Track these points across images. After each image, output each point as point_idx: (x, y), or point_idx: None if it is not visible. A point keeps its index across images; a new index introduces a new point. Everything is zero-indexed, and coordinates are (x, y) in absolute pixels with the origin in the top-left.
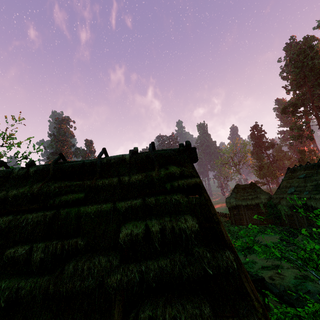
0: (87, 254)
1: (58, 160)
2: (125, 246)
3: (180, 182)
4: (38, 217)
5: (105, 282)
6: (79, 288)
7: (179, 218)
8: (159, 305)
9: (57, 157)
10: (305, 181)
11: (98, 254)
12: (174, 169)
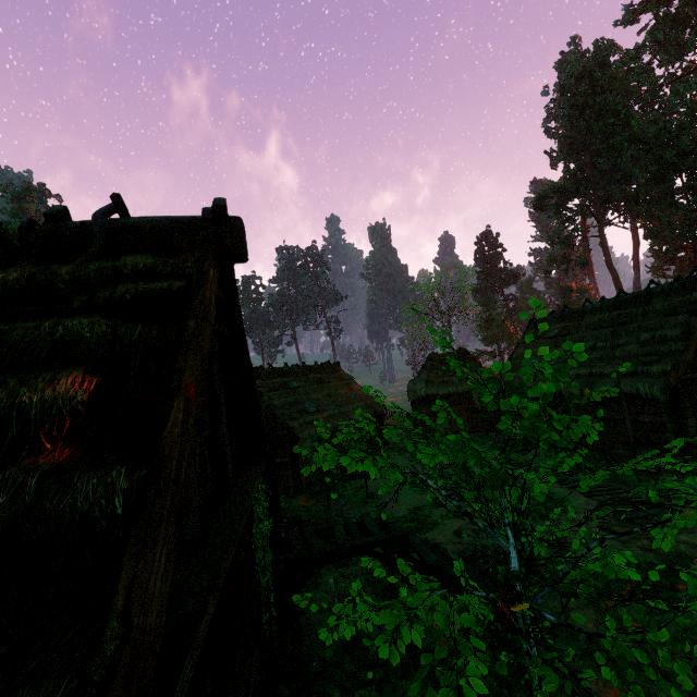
0: None
1: None
2: None
3: (122, 287)
4: None
5: None
6: None
7: (35, 378)
8: None
9: None
10: (557, 343)
11: None
12: (134, 259)
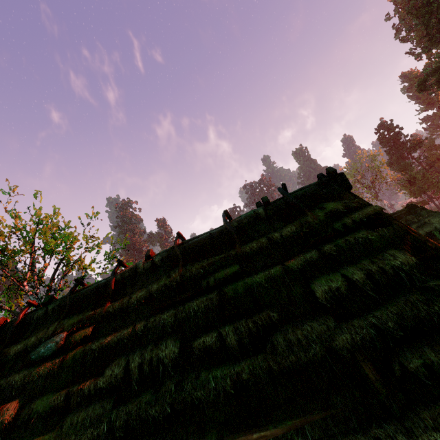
0: (287, 324)
1: (178, 240)
2: (328, 305)
3: (354, 217)
4: (203, 303)
5: (334, 345)
6: (305, 359)
7: (383, 257)
8: (425, 351)
9: (176, 237)
10: None
11: (302, 321)
12: (334, 206)
